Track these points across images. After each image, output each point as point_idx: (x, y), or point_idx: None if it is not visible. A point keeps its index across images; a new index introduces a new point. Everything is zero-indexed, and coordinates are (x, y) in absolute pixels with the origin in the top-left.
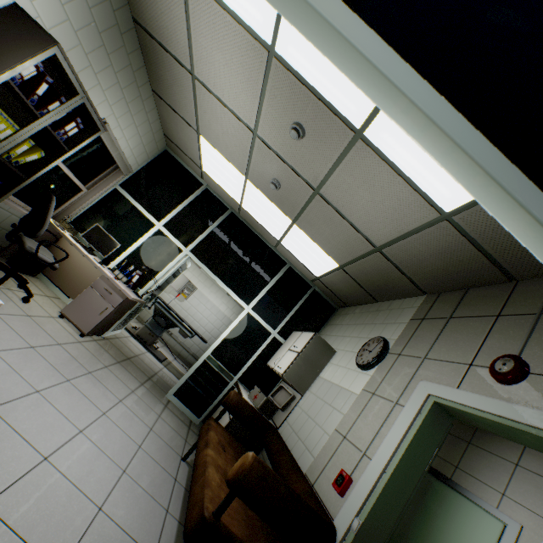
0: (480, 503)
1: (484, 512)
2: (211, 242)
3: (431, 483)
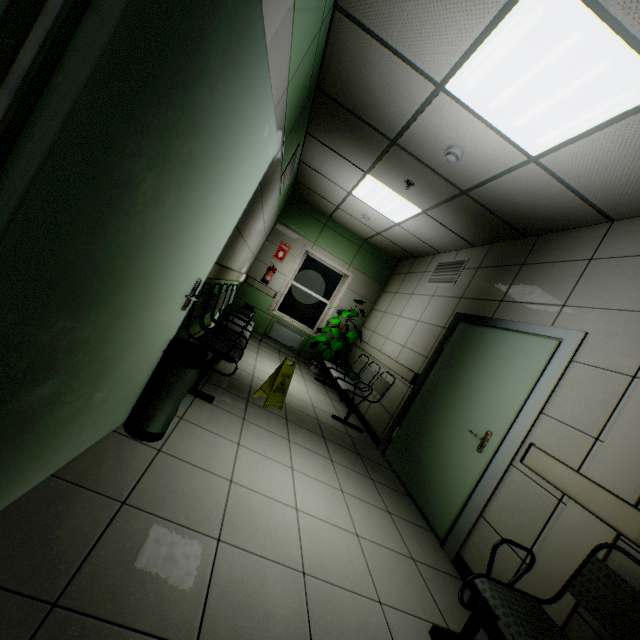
0: (528, 329)
1: (532, 337)
2: None
3: (466, 332)
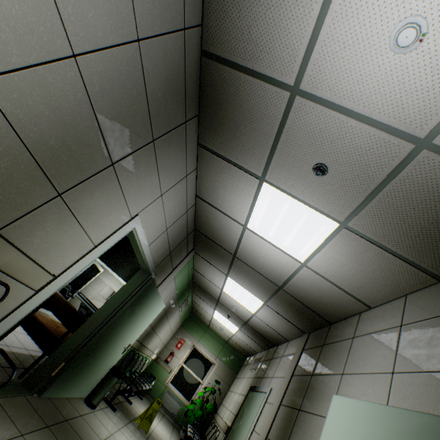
0: (262, 389)
1: (262, 393)
2: (111, 251)
3: (249, 396)
